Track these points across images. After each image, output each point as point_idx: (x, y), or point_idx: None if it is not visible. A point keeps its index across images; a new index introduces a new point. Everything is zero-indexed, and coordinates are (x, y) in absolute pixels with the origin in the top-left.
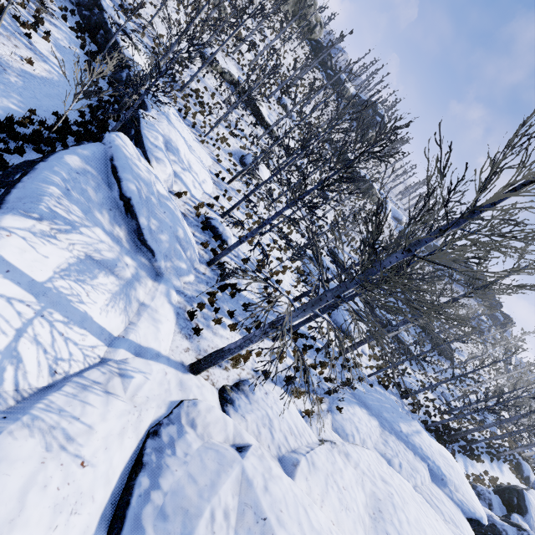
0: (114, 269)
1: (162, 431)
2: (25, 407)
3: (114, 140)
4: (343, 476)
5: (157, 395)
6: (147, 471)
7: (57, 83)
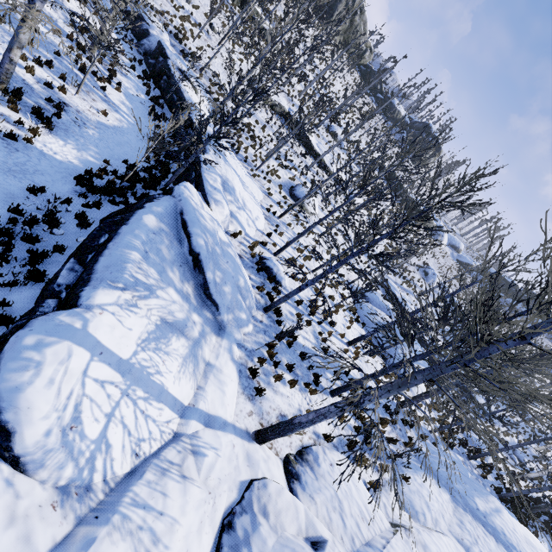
0: (184, 330)
1: (236, 523)
2: (113, 502)
3: (183, 193)
4: None
5: (228, 475)
6: None
7: (126, 130)
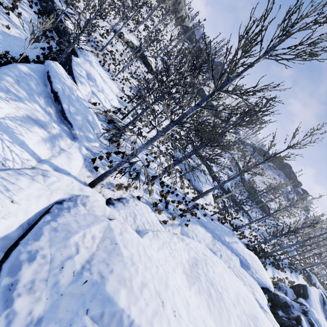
0: (45, 127)
1: (64, 203)
2: None
3: (50, 63)
4: (176, 245)
5: (65, 189)
6: (51, 214)
7: (24, 40)
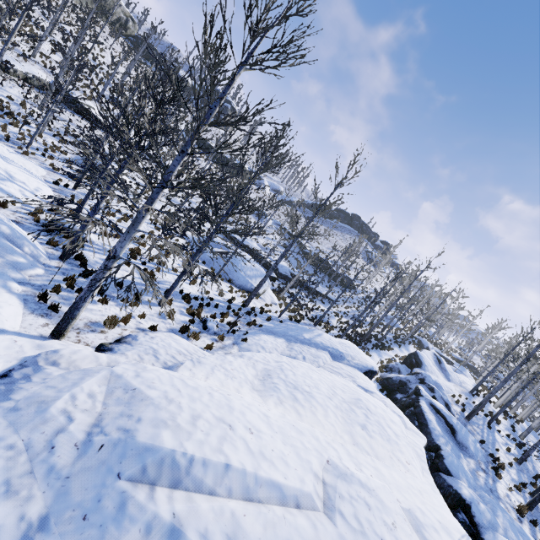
0: None
1: (14, 374)
2: None
3: None
4: (233, 364)
5: (4, 355)
6: None
7: None
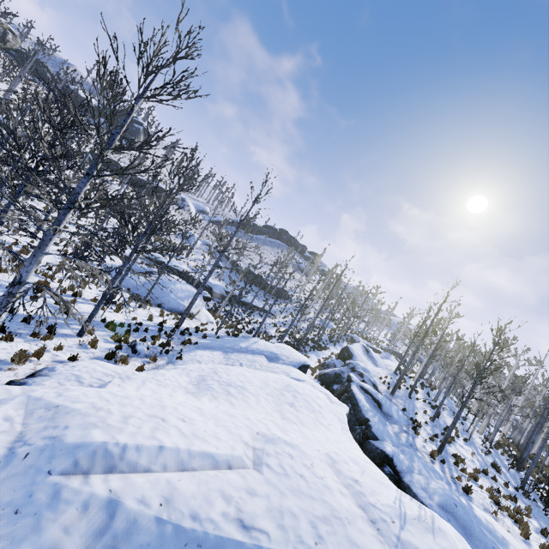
0: None
1: None
2: None
3: None
4: (166, 375)
5: None
6: None
7: None
